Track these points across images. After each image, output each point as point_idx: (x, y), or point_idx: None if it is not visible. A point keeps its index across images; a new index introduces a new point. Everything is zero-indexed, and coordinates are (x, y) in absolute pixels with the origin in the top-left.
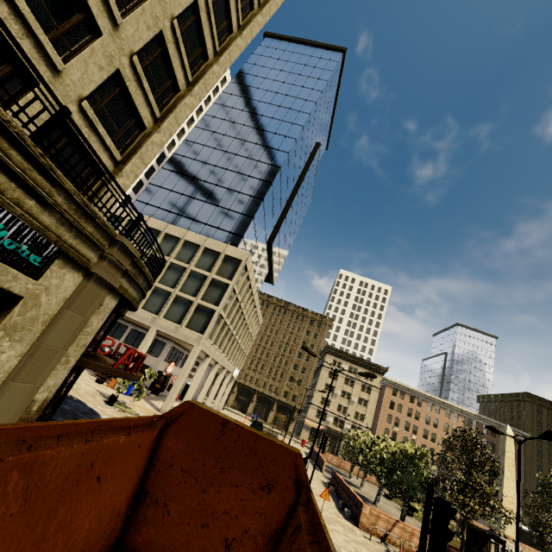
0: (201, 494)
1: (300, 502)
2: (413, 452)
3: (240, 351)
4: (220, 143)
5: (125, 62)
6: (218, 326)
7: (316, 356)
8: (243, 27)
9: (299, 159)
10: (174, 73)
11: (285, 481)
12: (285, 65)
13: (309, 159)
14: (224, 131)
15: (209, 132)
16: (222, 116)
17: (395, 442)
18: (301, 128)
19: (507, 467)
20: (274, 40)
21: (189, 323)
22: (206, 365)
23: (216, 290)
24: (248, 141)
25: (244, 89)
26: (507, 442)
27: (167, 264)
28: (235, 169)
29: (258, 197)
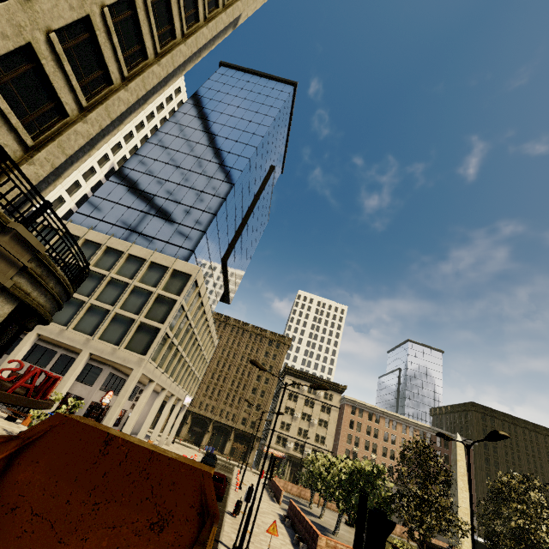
0: (55, 547)
1: (198, 539)
2: (370, 470)
3: (192, 375)
4: (172, 159)
5: (40, 37)
6: (164, 346)
7: (265, 370)
8: (188, 35)
9: (254, 179)
10: (106, 64)
11: (184, 513)
12: (240, 92)
13: (264, 181)
14: (177, 147)
15: (161, 147)
16: (176, 133)
17: (352, 460)
18: (255, 149)
19: (460, 476)
20: (230, 69)
21: (129, 344)
22: (149, 391)
23: (163, 306)
24: (202, 158)
25: (199, 110)
26: (458, 450)
27: (107, 279)
28: (188, 184)
29: (211, 212)
